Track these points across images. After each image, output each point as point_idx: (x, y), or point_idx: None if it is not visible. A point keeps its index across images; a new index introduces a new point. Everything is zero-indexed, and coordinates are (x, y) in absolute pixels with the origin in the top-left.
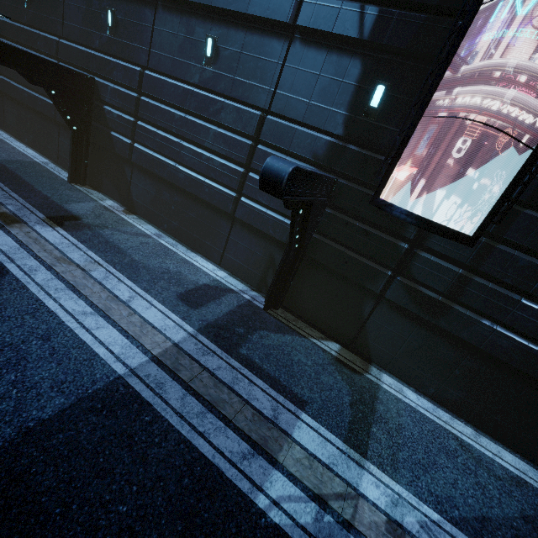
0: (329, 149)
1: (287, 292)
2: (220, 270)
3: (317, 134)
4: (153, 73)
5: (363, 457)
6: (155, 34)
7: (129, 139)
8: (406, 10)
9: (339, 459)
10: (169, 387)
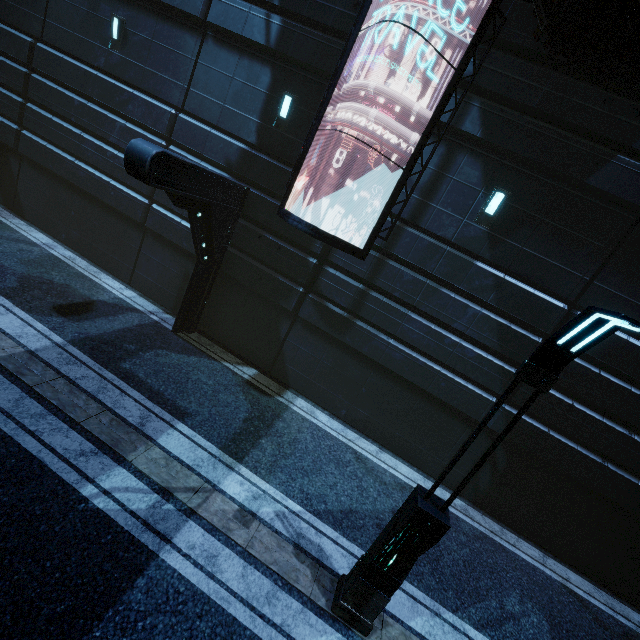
0: (241, 156)
1: (202, 312)
2: (129, 289)
3: (230, 140)
4: (48, 47)
5: (237, 462)
6: (51, 1)
7: (15, 124)
8: (307, 26)
9: (206, 461)
10: (2, 389)
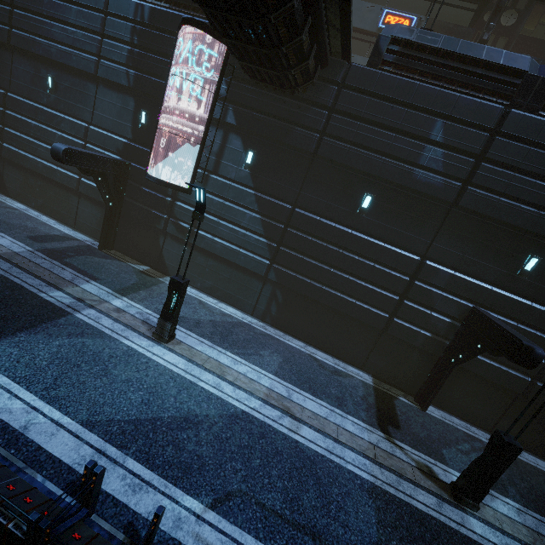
0: (124, 146)
1: (115, 237)
2: (74, 230)
3: (117, 138)
4: (14, 95)
5: (122, 296)
6: (13, 69)
7: None
8: (148, 75)
9: (104, 294)
10: (3, 264)
